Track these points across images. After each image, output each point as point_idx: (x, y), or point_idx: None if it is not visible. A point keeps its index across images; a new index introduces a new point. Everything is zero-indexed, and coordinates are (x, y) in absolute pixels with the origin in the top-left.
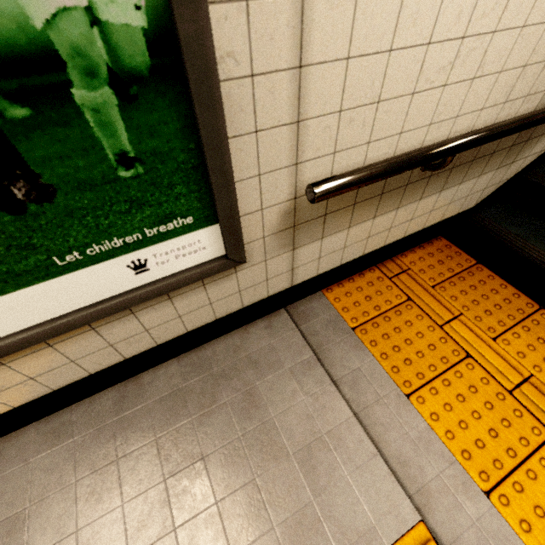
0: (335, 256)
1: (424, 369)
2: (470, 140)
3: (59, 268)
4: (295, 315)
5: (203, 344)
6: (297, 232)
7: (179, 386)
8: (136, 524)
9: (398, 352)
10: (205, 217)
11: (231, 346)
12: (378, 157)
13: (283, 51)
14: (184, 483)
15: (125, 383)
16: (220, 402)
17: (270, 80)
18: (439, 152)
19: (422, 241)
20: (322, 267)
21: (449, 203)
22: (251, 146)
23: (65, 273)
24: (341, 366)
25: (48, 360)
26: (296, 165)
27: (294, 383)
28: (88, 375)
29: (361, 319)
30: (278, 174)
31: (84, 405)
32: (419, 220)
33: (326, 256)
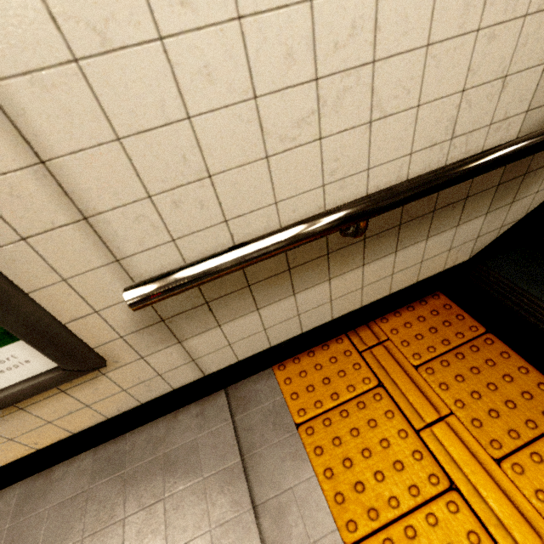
0: (255, 339)
1: (381, 502)
2: (380, 201)
3: None
4: (233, 400)
5: (127, 432)
6: (173, 325)
7: (84, 488)
8: None
9: (350, 468)
10: (4, 333)
11: (153, 437)
12: (254, 233)
13: (1, 150)
14: None
15: (37, 477)
16: (117, 518)
17: (3, 184)
18: (327, 223)
19: (411, 300)
20: (242, 352)
21: (419, 261)
22: (28, 254)
23: None
24: (270, 483)
25: None
26: (119, 261)
27: (206, 502)
28: None
29: (311, 412)
30: (94, 274)
31: None
32: (377, 285)
33: (240, 341)
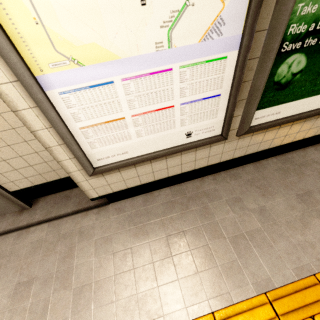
0: None
1: None
2: None
3: (319, 92)
4: None
5: (284, 153)
6: None
7: (281, 166)
8: (290, 207)
9: None
10: None
11: (299, 155)
12: None
13: None
14: (304, 197)
15: (254, 163)
16: (306, 174)
17: None
18: None
19: None
20: None
21: None
22: None
23: (318, 94)
24: None
25: (271, 135)
26: None
27: None
28: (267, 149)
29: None
30: None
31: (240, 168)
32: None
33: None
